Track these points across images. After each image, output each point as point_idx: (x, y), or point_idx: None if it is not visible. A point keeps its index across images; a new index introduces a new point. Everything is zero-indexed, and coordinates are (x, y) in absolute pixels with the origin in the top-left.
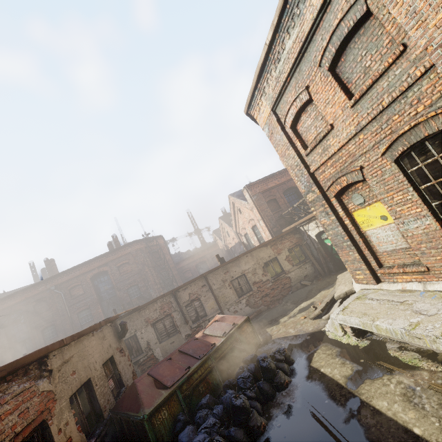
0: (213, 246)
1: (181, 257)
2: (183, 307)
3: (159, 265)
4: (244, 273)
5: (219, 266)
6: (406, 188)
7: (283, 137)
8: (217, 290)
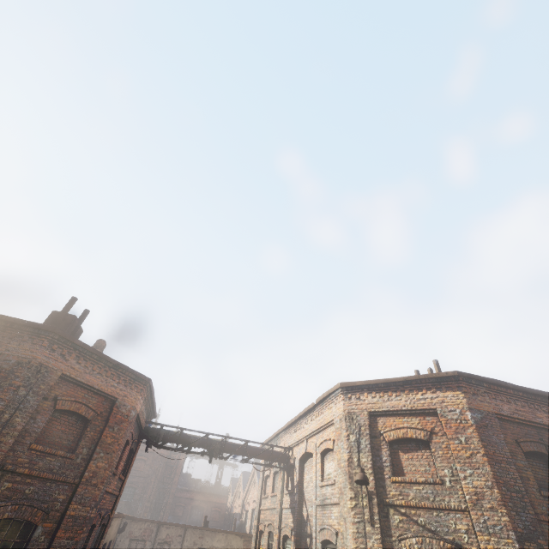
0: (222, 496)
1: (188, 481)
2: (156, 542)
3: (164, 482)
4: (211, 548)
5: (200, 528)
6: (266, 548)
7: (262, 478)
8: (186, 547)
